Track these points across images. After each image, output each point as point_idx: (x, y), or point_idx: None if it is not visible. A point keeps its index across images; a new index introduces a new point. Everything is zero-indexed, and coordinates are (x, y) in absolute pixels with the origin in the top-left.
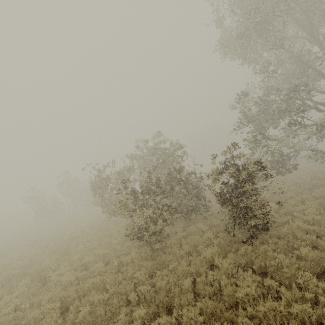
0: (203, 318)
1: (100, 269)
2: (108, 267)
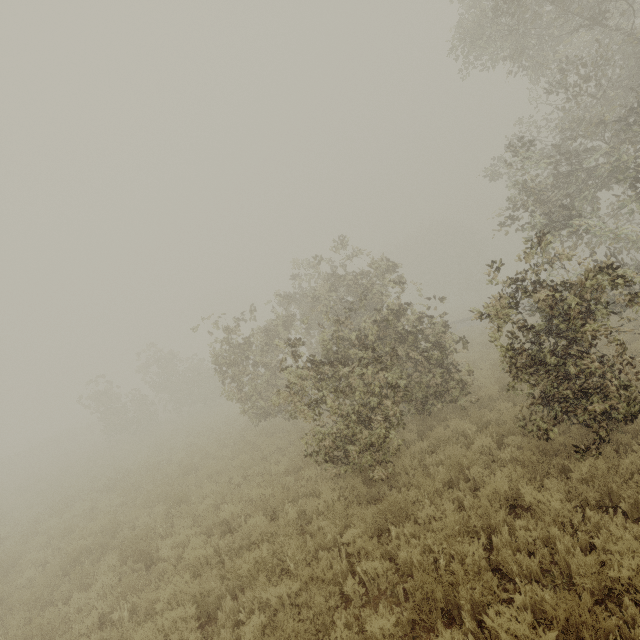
0: (552, 634)
1: (263, 530)
2: (280, 524)
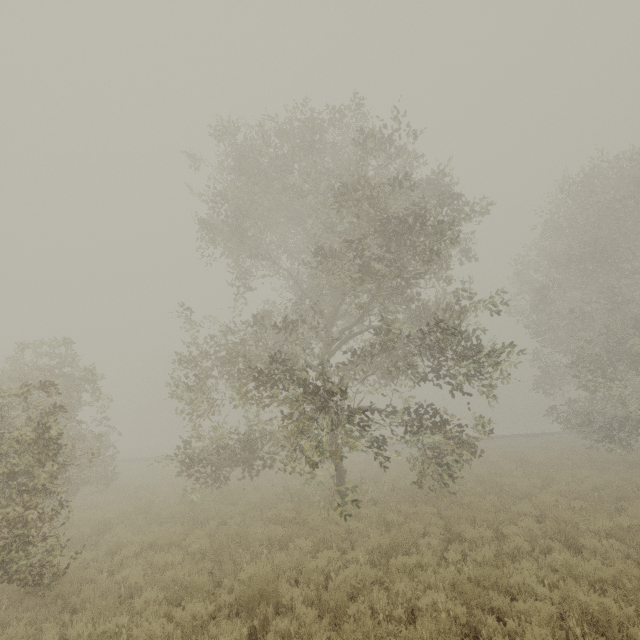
0: None
1: None
2: None
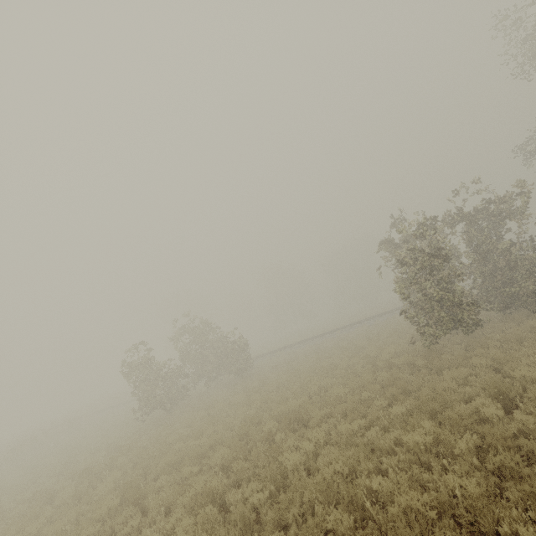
0: None
1: None
2: None
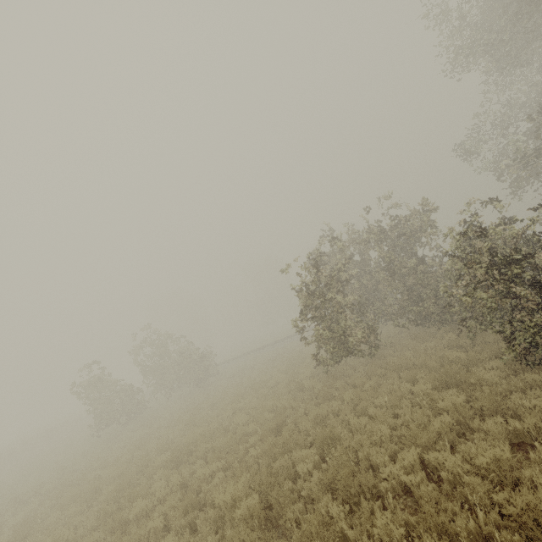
0: None
1: (532, 421)
2: None
